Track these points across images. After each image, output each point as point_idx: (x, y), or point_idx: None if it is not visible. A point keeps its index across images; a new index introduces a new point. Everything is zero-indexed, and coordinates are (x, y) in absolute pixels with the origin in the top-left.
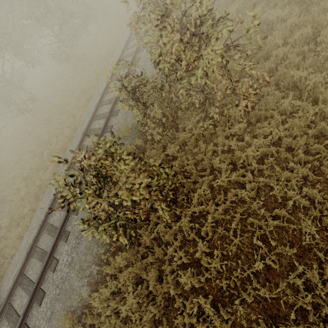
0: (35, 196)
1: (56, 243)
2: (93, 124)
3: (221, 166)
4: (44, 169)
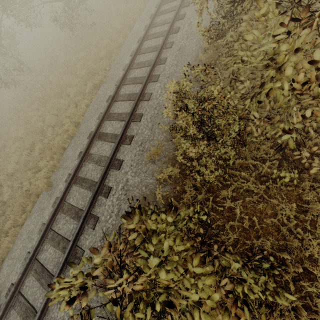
0: (21, 204)
1: (47, 302)
2: (103, 125)
3: (319, 256)
4: (35, 169)
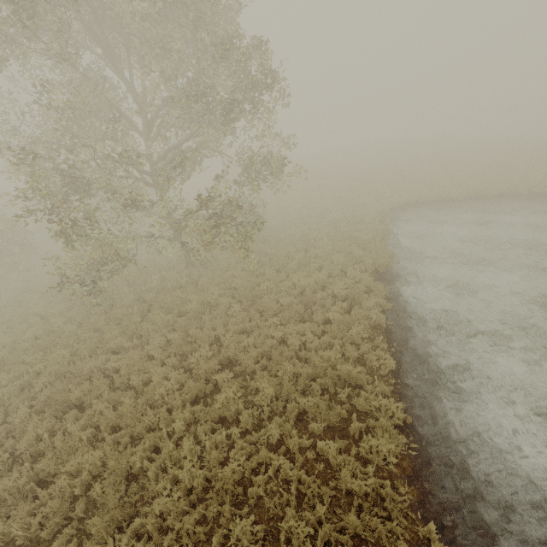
0: None
1: None
2: None
3: None
4: None
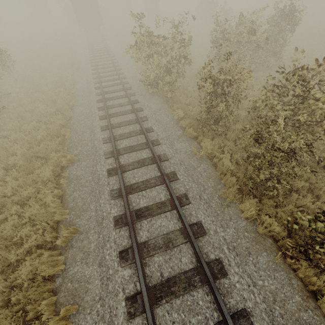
0: None
1: None
2: (129, 201)
3: None
4: None
